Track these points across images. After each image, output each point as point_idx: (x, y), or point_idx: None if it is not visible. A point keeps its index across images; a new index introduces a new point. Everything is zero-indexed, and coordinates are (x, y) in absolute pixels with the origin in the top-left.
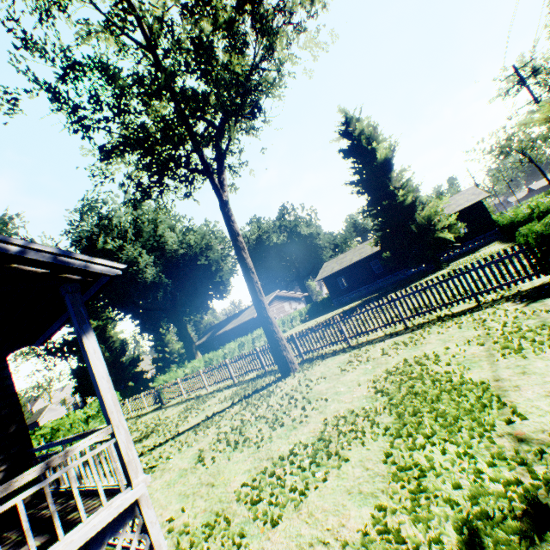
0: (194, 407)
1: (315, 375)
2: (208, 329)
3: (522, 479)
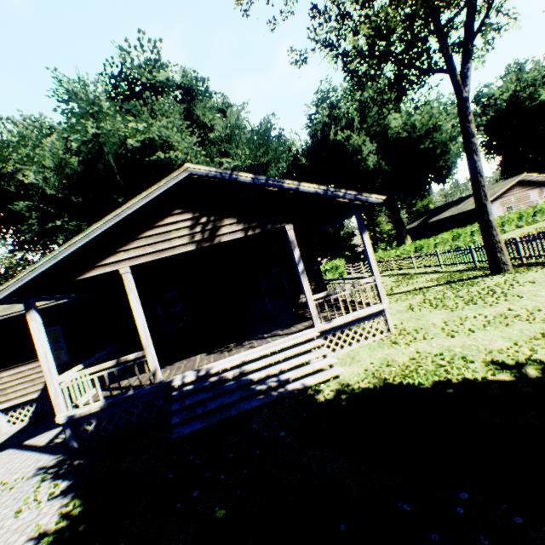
0: (403, 281)
1: (525, 279)
2: (420, 214)
3: None
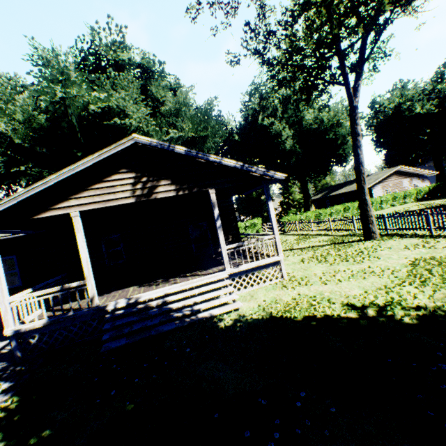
0: (303, 240)
1: (386, 245)
2: (323, 189)
3: (427, 302)
